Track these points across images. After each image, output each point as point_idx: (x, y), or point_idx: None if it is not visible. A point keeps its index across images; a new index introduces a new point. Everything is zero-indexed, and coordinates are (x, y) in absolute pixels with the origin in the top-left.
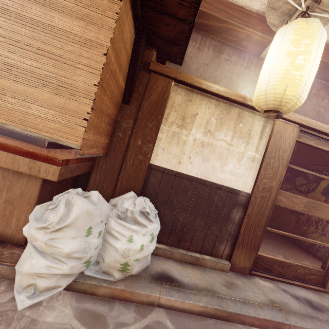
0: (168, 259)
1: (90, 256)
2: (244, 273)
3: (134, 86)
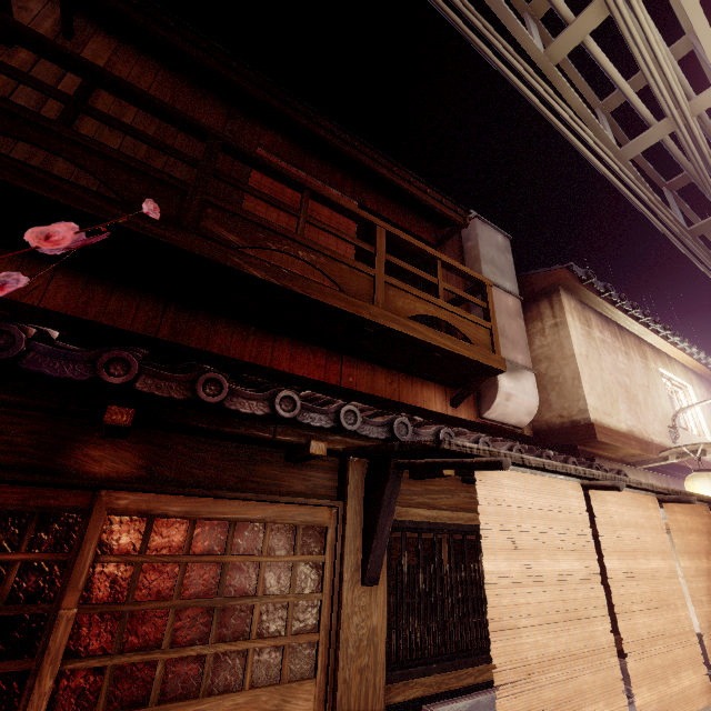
0: None
1: None
2: None
3: None
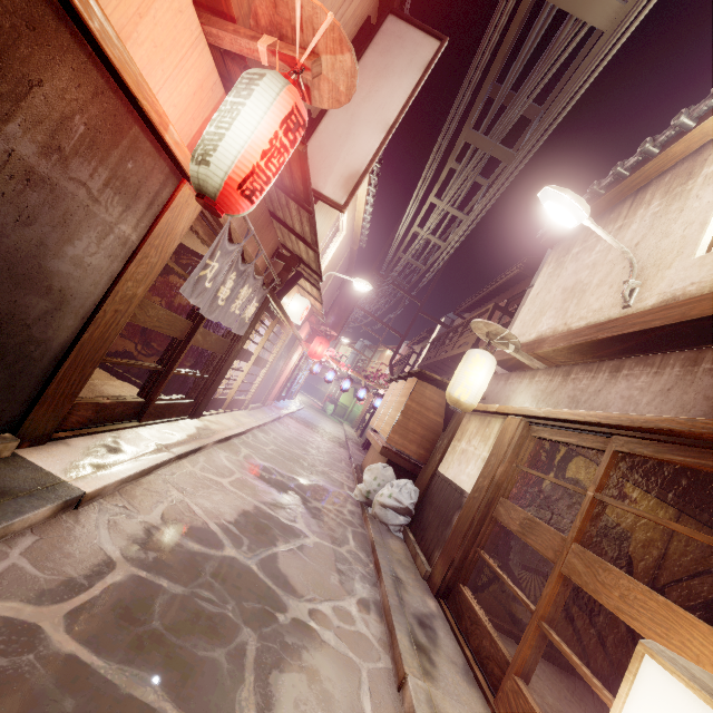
0: (406, 546)
1: (369, 489)
2: (433, 592)
3: (449, 420)
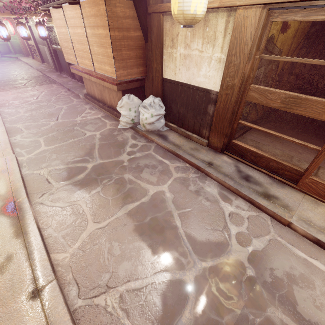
0: (175, 133)
1: (132, 118)
2: (218, 151)
3: (146, 29)
